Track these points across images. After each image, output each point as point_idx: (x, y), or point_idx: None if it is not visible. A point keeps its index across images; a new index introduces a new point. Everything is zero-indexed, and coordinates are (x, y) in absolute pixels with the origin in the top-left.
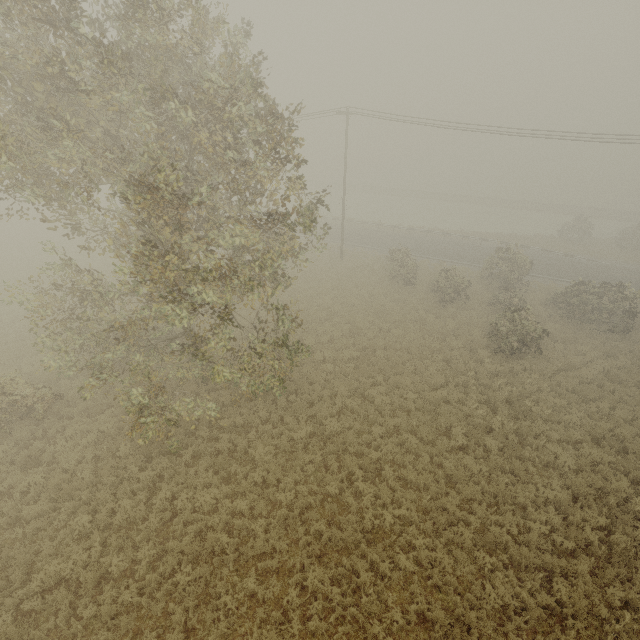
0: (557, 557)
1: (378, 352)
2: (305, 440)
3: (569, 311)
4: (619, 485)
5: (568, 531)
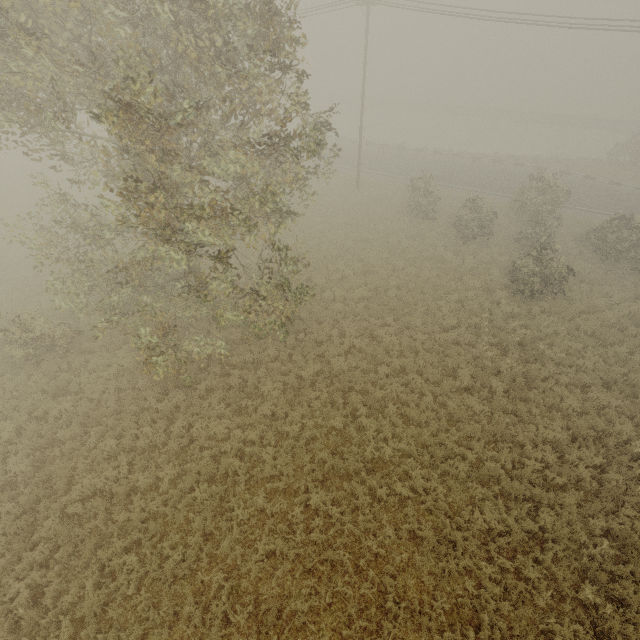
0: (547, 490)
1: (390, 292)
2: (312, 378)
3: (603, 248)
4: (622, 428)
5: (562, 468)
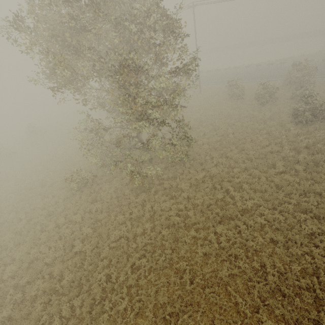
0: None
1: (230, 135)
2: (202, 179)
3: None
4: None
5: None
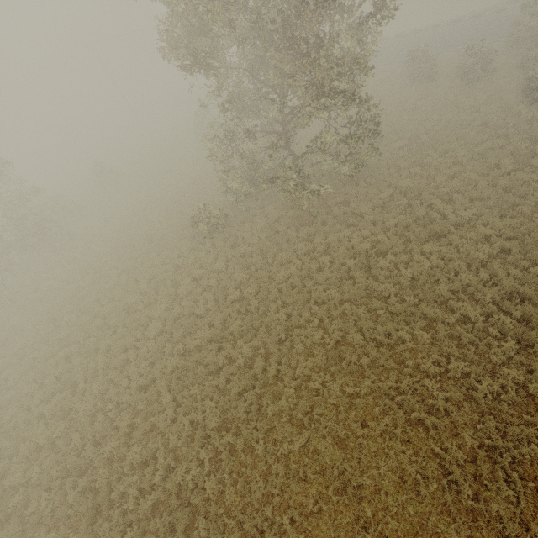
0: None
1: (422, 136)
2: (389, 198)
3: None
4: None
5: None
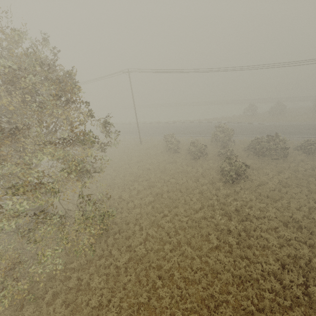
0: (282, 312)
1: (164, 195)
2: (125, 265)
3: (256, 152)
4: (304, 251)
5: (285, 293)
